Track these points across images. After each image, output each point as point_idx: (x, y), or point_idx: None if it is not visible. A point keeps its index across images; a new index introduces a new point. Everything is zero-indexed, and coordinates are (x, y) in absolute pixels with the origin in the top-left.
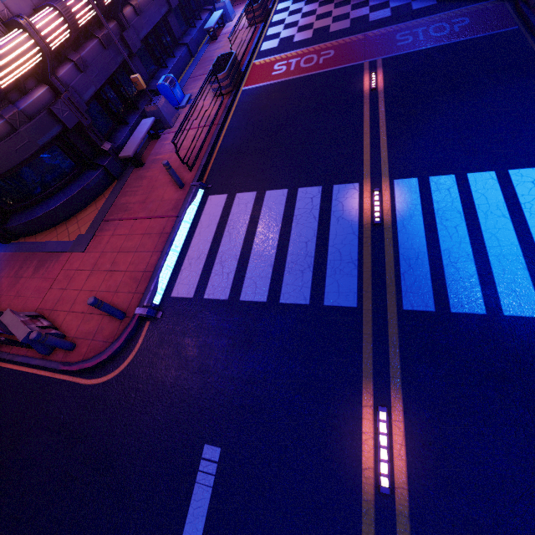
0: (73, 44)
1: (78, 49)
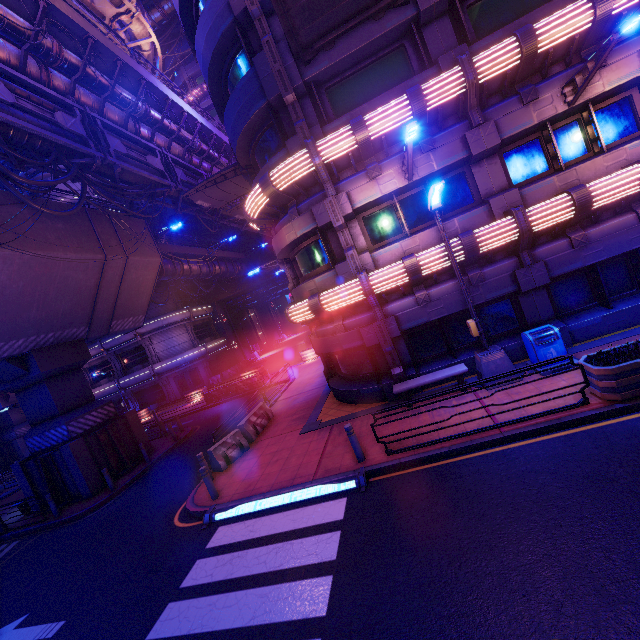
0: (431, 281)
1: (433, 285)
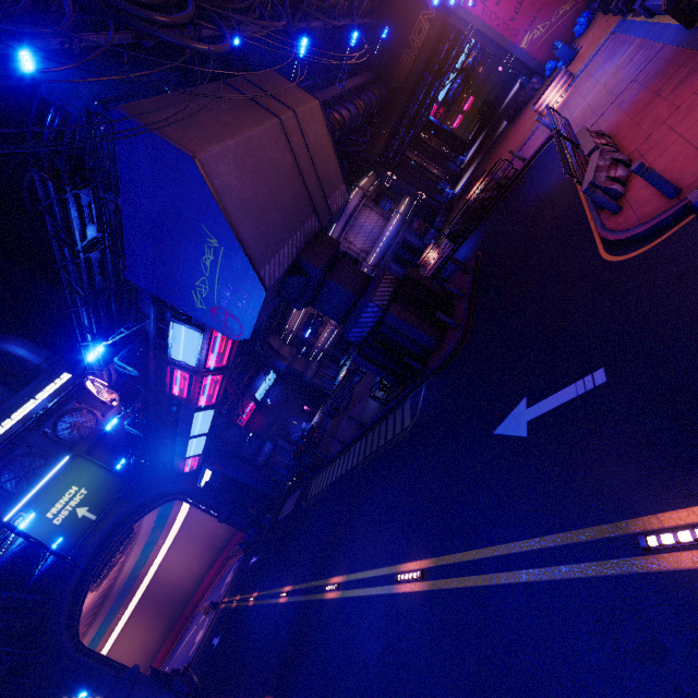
0: None
1: None
